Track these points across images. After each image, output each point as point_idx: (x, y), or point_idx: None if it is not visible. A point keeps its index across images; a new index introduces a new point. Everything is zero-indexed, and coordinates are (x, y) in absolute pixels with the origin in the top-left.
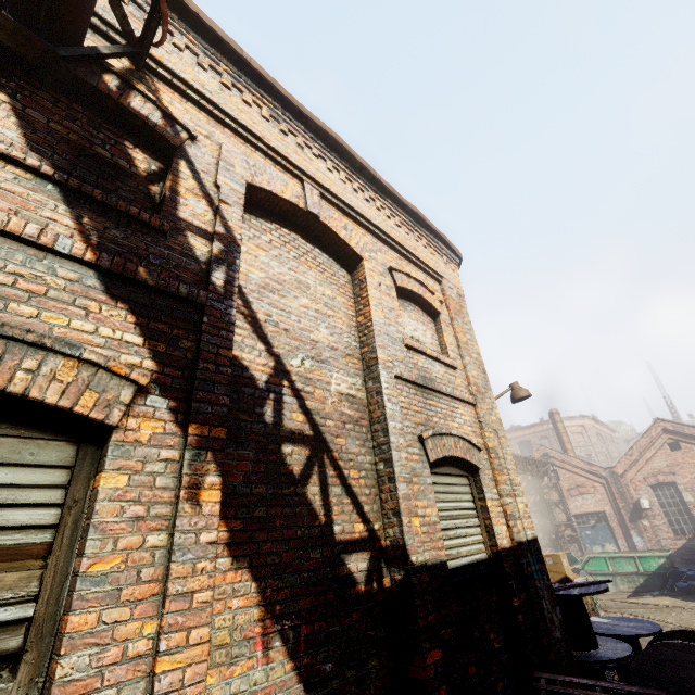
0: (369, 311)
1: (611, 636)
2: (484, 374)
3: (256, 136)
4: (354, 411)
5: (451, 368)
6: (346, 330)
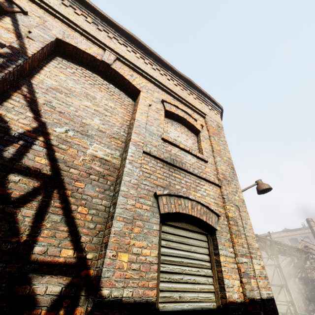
0: (135, 114)
1: None
2: (232, 170)
3: (75, 24)
4: (104, 169)
5: (202, 161)
6: (118, 125)
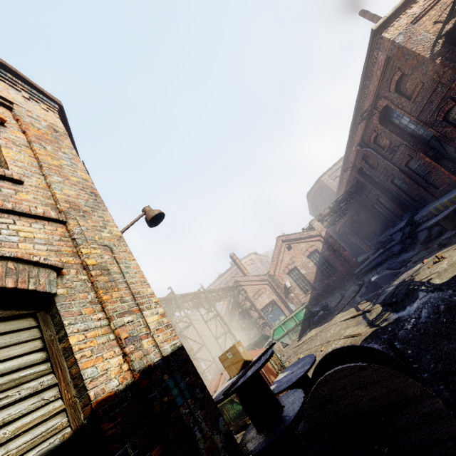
0: None
1: (291, 386)
2: (95, 196)
3: None
4: None
5: (5, 181)
6: None
